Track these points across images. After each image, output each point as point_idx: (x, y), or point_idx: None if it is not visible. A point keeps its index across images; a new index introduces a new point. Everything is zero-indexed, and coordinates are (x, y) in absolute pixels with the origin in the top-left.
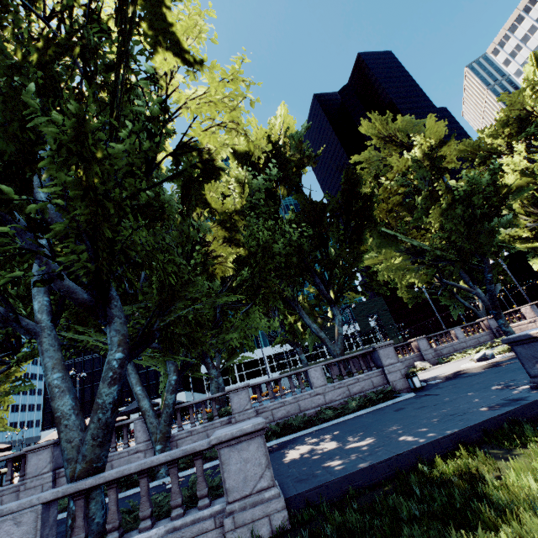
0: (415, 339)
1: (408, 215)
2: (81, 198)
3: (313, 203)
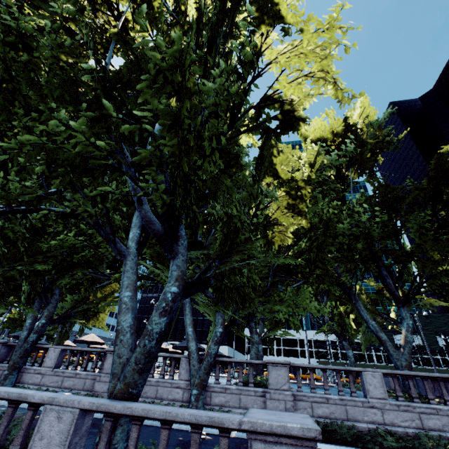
0: None
1: None
2: (169, 130)
3: (389, 190)
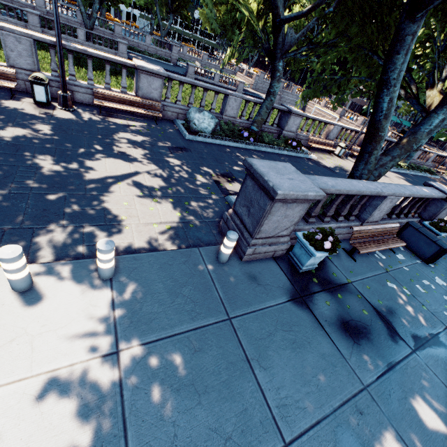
0: (204, 53)
1: None
2: None
3: None
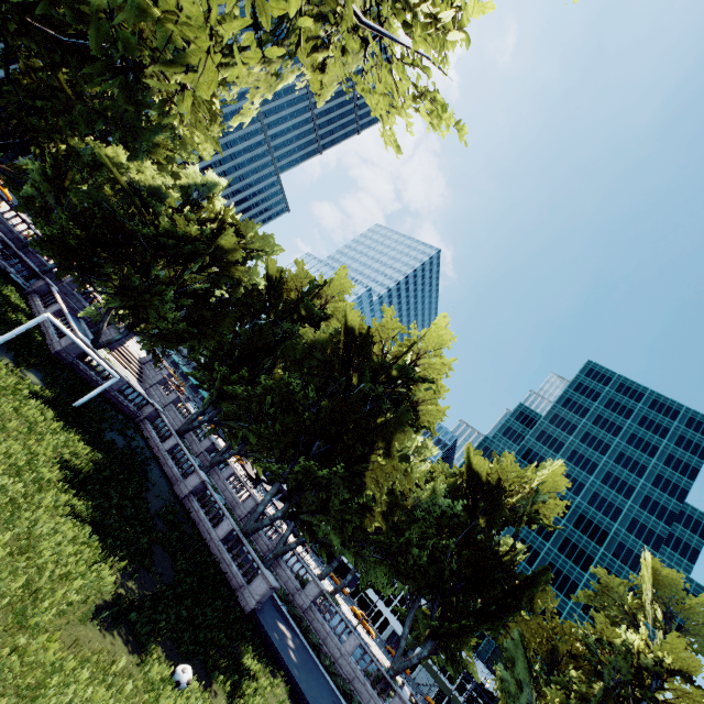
0: None
1: (585, 683)
2: (302, 475)
3: (494, 556)
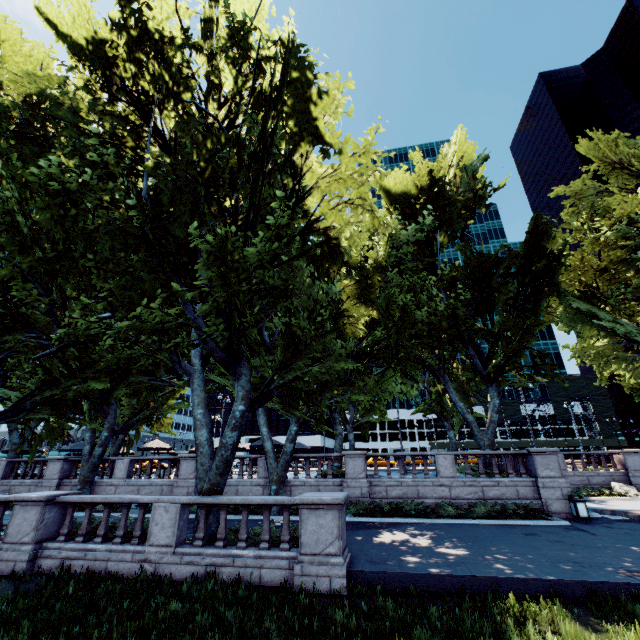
0: (621, 451)
1: (632, 278)
2: (222, 290)
3: (481, 256)
